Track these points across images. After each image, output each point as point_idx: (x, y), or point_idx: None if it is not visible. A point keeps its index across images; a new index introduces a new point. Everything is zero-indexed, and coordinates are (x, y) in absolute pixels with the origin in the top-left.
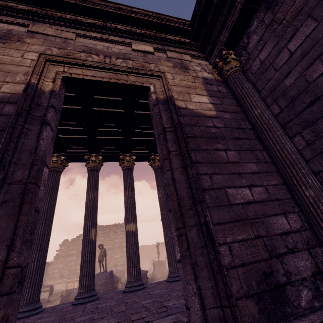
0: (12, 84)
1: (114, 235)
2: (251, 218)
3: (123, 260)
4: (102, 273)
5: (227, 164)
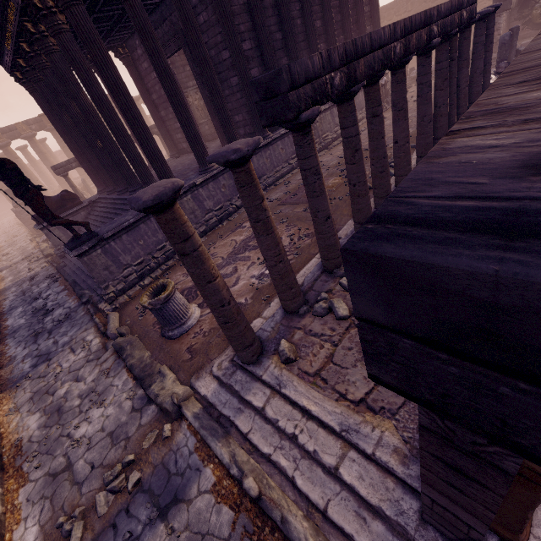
0: None
1: None
2: None
3: None
4: None
5: None
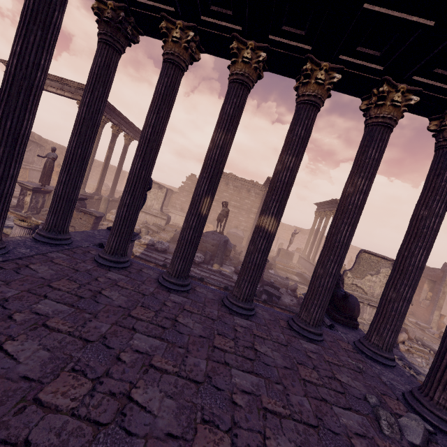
0: None
1: (246, 194)
2: None
3: (246, 226)
4: (217, 234)
5: None
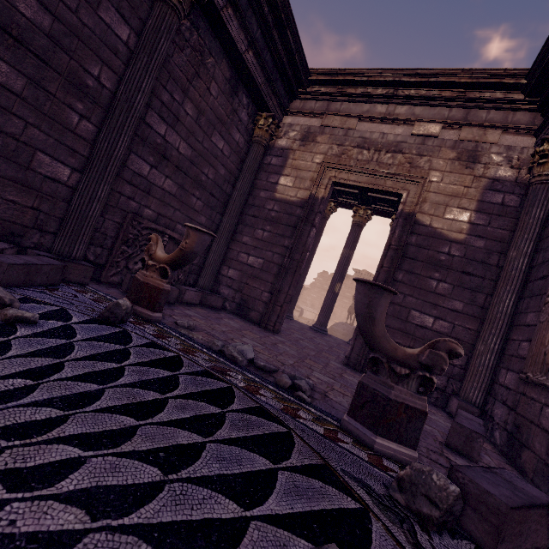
0: (303, 190)
1: None
2: (416, 336)
3: None
4: (348, 324)
5: (430, 293)
